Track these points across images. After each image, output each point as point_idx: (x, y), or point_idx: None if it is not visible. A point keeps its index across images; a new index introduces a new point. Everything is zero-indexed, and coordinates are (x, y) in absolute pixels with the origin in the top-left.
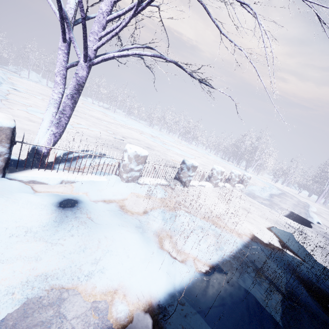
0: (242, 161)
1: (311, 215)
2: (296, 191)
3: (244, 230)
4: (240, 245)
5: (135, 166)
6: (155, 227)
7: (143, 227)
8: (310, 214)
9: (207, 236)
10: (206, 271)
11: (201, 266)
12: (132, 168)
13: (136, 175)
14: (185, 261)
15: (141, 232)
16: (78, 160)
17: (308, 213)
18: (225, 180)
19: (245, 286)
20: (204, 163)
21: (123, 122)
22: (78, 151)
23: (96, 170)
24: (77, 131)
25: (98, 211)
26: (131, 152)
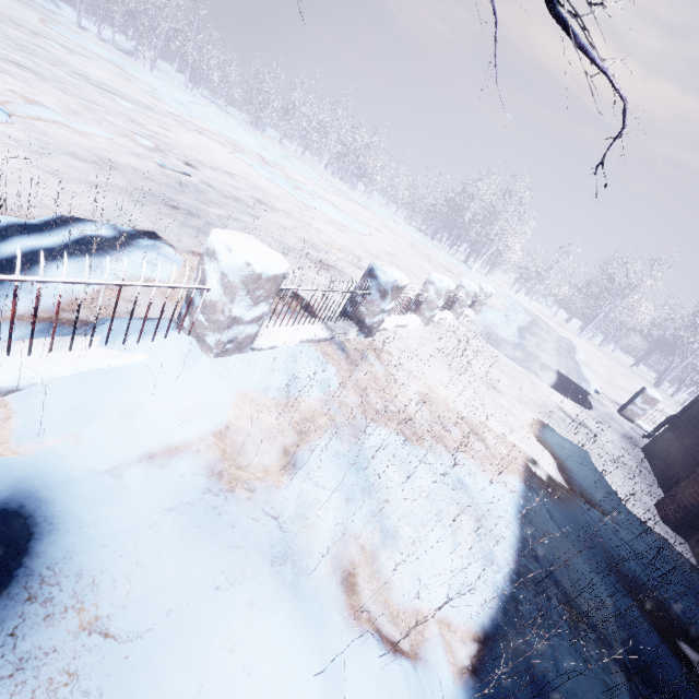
0: (463, 242)
1: (585, 376)
2: (547, 310)
3: (506, 456)
4: (515, 521)
5: (246, 310)
6: (325, 532)
7: (292, 551)
8: (583, 371)
9: (455, 522)
10: (476, 664)
11: (459, 644)
12: (238, 317)
13: (250, 332)
14: (424, 652)
15: (290, 582)
16: (32, 273)
17: (580, 370)
18: (447, 304)
19: (568, 690)
20: (391, 248)
21: (182, 106)
22: (34, 226)
23: (108, 332)
24: (27, 134)
25: (129, 538)
26: (234, 265)
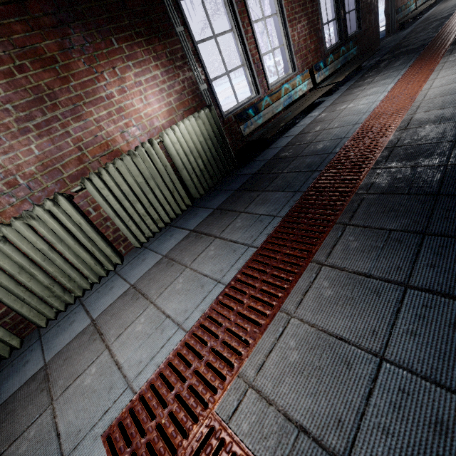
0: None
1: None
2: None
3: None
4: None
5: None
6: None
7: None
8: None
9: None
10: None
11: None
12: None
13: None
14: None
15: None
16: None
17: None
18: None
19: None
20: None
21: None
22: None
23: None
24: None
25: None
26: None
